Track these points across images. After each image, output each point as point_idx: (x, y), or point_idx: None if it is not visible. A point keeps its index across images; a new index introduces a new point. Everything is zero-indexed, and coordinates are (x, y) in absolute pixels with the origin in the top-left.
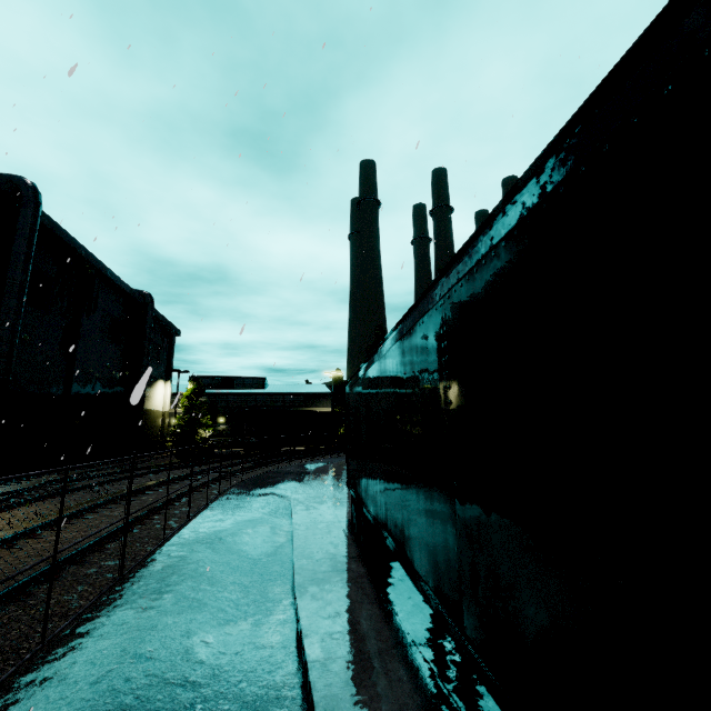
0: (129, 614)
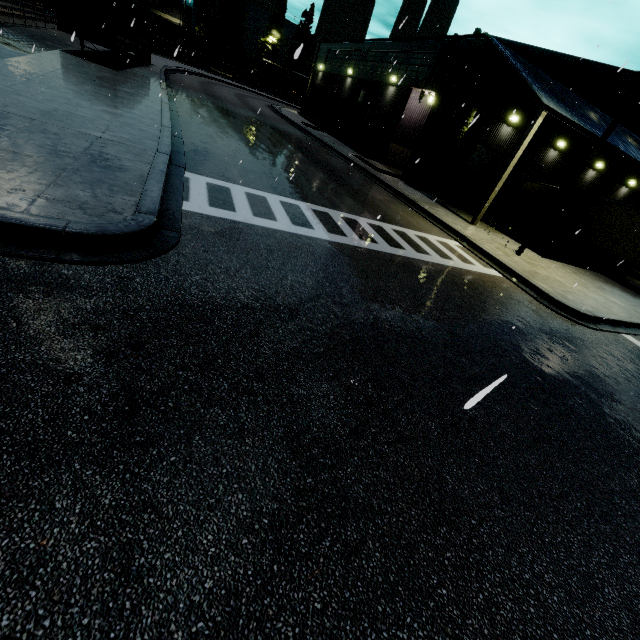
0: (52, 33)
